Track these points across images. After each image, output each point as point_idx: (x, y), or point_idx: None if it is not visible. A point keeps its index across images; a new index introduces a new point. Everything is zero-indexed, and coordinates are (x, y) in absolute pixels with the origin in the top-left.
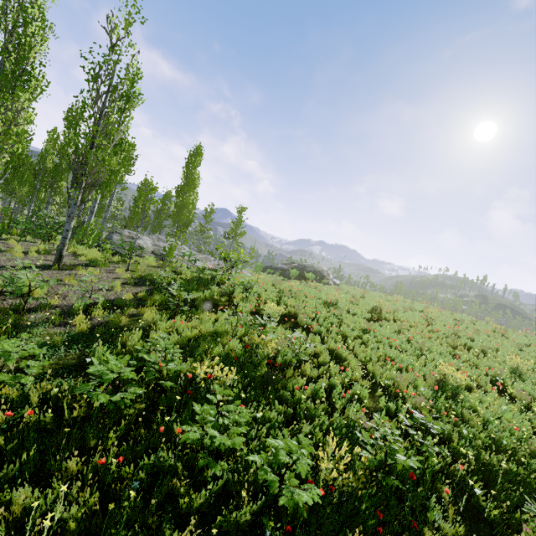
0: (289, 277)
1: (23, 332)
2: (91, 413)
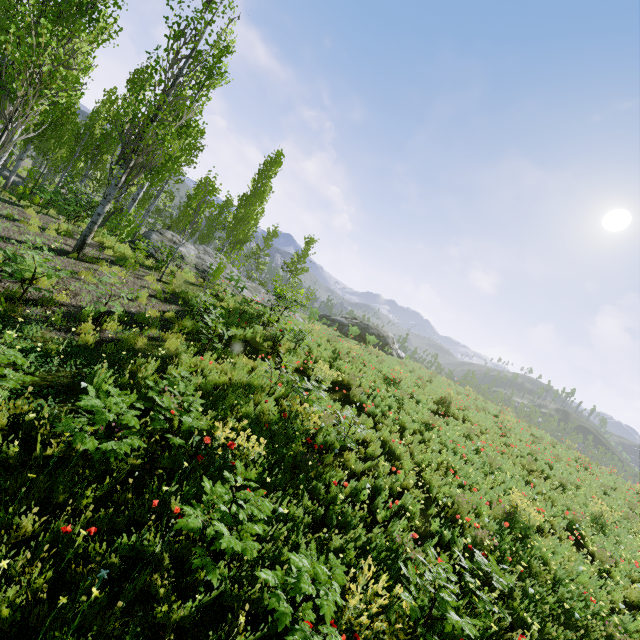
0: (346, 334)
1: (13, 327)
2: (70, 455)
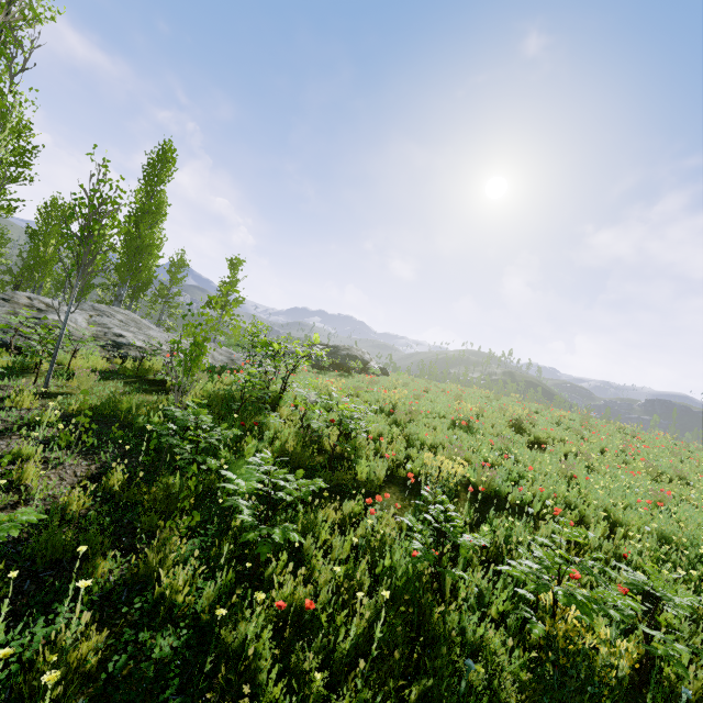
0: (317, 367)
1: None
2: None
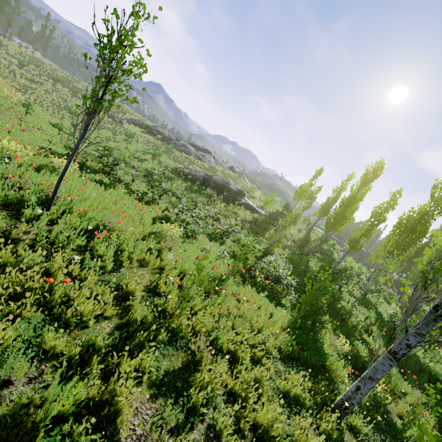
0: None
1: None
2: None
